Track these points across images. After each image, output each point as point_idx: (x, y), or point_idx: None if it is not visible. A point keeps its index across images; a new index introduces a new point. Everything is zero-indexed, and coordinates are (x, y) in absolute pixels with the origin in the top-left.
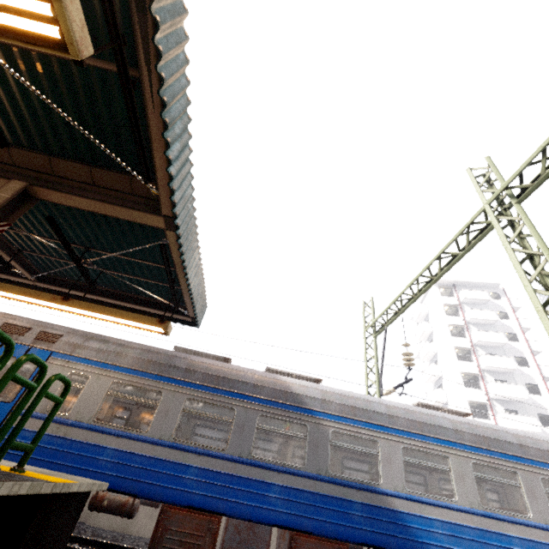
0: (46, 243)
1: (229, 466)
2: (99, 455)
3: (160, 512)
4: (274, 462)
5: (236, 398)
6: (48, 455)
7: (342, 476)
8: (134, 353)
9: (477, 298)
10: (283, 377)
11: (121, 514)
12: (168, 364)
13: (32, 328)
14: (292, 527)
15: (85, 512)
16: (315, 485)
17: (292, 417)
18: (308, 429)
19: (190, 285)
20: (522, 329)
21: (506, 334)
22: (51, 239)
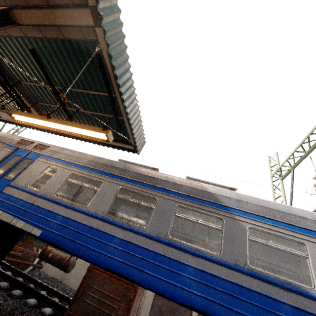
0: (40, 82)
1: (147, 242)
2: (51, 218)
3: (87, 271)
4: (189, 246)
5: (158, 191)
6: (20, 213)
7: (264, 272)
8: (89, 158)
9: None
10: (200, 182)
11: (59, 266)
12: (110, 165)
13: (34, 143)
14: (208, 314)
15: (63, 274)
16: (232, 275)
17: (207, 210)
18: (224, 222)
19: (126, 104)
20: None
21: None
22: (46, 85)
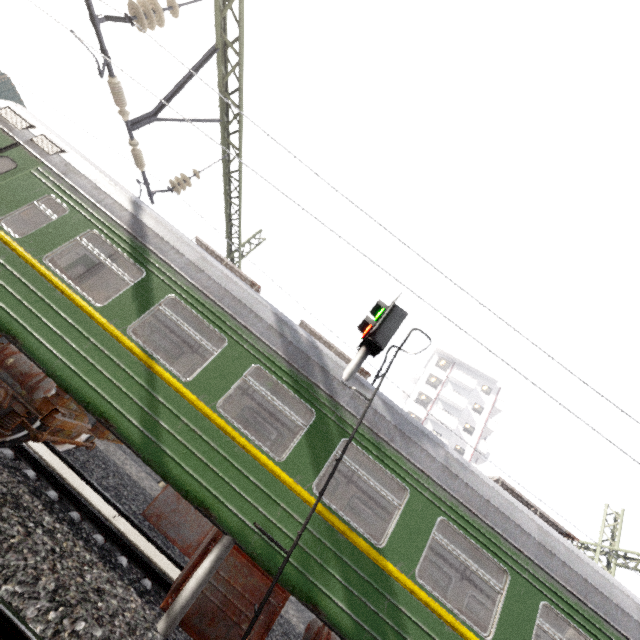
0: None
1: None
2: None
3: None
4: None
5: None
6: None
7: None
8: None
9: (463, 382)
10: None
11: None
12: None
13: None
14: None
15: None
16: None
17: None
18: None
19: None
20: (487, 429)
21: (466, 425)
22: None
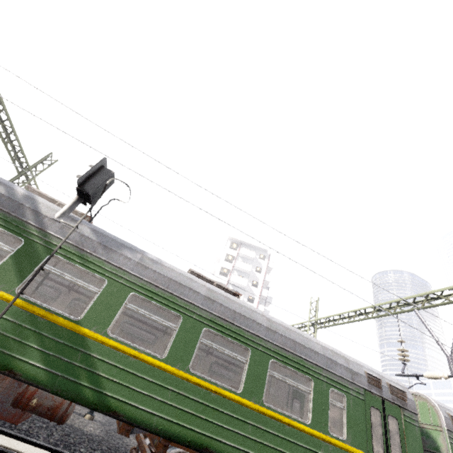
0: None
1: None
2: None
3: None
4: None
5: None
6: None
7: None
8: None
9: (247, 255)
10: None
11: None
12: None
13: None
14: None
15: None
16: None
17: None
18: None
19: None
20: (266, 282)
21: (253, 282)
22: None
